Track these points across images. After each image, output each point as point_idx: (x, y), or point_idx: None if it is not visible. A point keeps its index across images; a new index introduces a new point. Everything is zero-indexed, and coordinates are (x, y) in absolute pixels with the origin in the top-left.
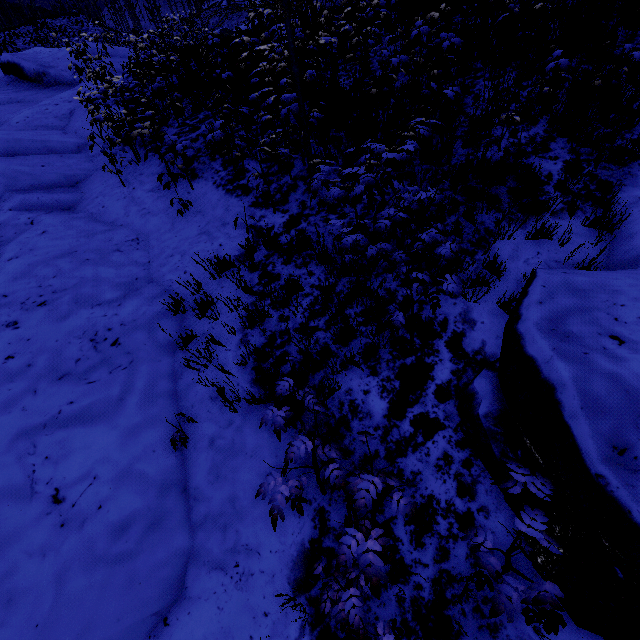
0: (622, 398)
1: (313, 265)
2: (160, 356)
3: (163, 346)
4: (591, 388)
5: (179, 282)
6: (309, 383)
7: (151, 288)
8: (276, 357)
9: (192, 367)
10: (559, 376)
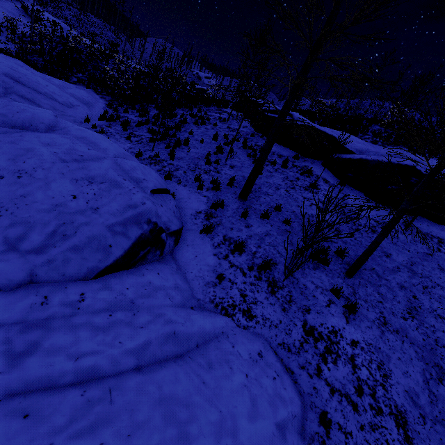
0: None
1: None
2: None
3: None
4: None
5: None
6: None
7: None
8: None
9: None
10: None
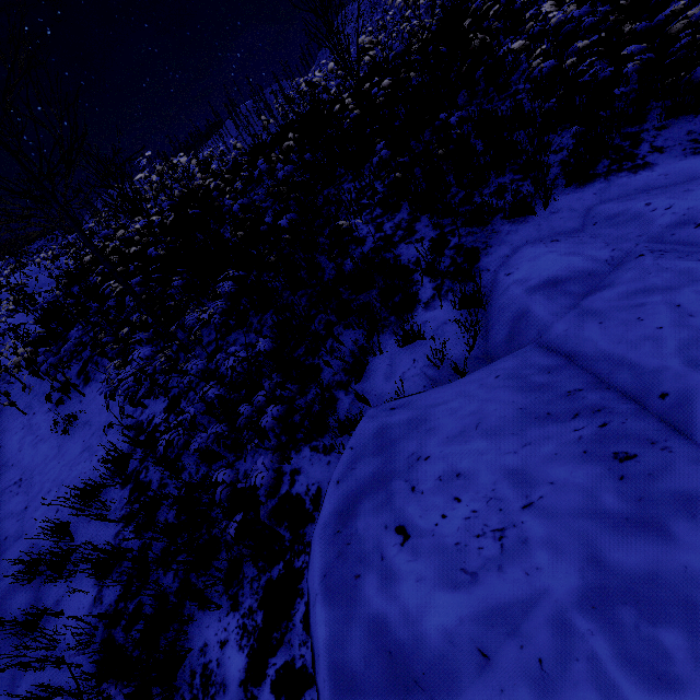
0: (383, 670)
1: (186, 456)
2: (0, 657)
3: (7, 638)
4: (346, 658)
5: (48, 528)
6: (160, 648)
7: (16, 548)
8: (129, 614)
9: (26, 668)
10: (317, 637)
